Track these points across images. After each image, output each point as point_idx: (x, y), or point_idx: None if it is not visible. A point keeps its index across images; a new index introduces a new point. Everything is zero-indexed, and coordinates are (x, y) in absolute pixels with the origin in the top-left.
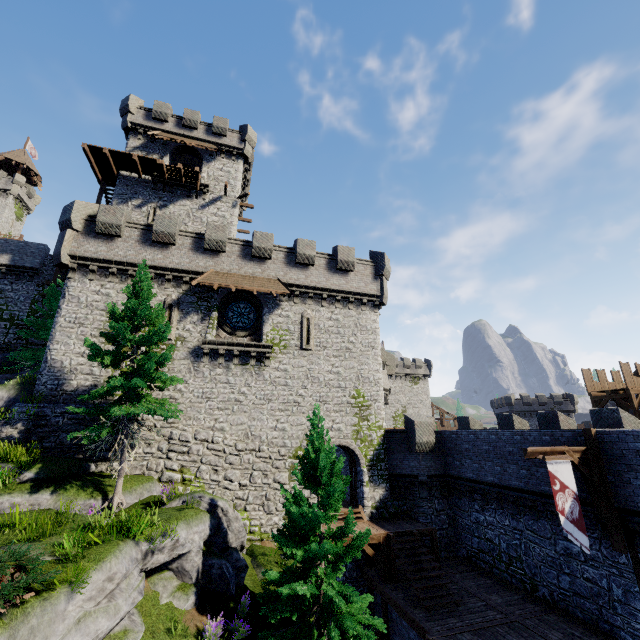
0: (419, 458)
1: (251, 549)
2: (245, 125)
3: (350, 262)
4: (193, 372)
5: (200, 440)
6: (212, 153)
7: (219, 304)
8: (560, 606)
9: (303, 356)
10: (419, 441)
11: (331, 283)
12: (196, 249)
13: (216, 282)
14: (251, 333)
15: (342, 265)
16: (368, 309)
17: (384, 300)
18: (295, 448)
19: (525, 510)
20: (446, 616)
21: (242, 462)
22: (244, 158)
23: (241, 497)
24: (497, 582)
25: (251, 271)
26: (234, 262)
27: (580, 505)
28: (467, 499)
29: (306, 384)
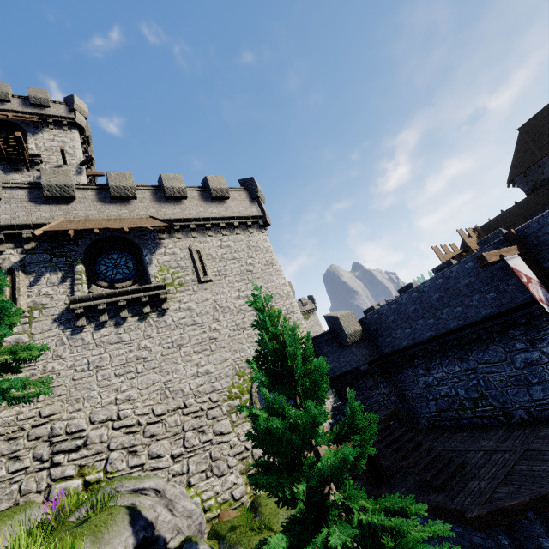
0: (353, 350)
1: (213, 531)
2: (70, 95)
3: (223, 189)
4: (67, 342)
5: (100, 422)
6: (36, 125)
7: (84, 258)
8: (542, 419)
9: (204, 289)
10: (348, 332)
11: (211, 212)
12: (33, 200)
13: (70, 228)
14: (135, 281)
15: (216, 193)
16: (255, 231)
17: (267, 219)
18: (227, 388)
19: (471, 347)
20: (463, 484)
21: (167, 428)
22: (78, 128)
23: (179, 471)
24: (472, 430)
25: (115, 213)
26: (90, 207)
27: (547, 291)
28: (409, 369)
29: (217, 316)
